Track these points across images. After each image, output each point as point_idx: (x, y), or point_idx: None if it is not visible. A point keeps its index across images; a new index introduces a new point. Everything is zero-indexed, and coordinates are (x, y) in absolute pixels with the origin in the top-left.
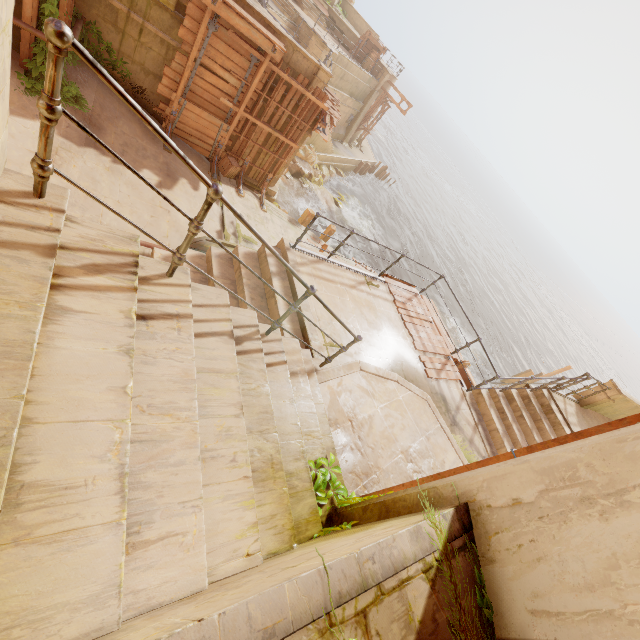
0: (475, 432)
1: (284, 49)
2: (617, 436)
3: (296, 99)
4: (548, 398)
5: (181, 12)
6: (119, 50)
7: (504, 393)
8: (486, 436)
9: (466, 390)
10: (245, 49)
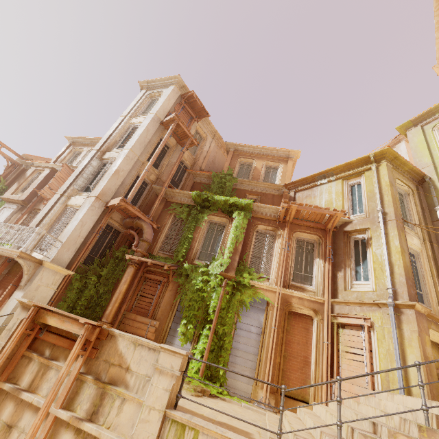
0: None
1: None
2: (26, 293)
3: None
4: None
5: None
6: None
7: None
8: None
9: None
10: None
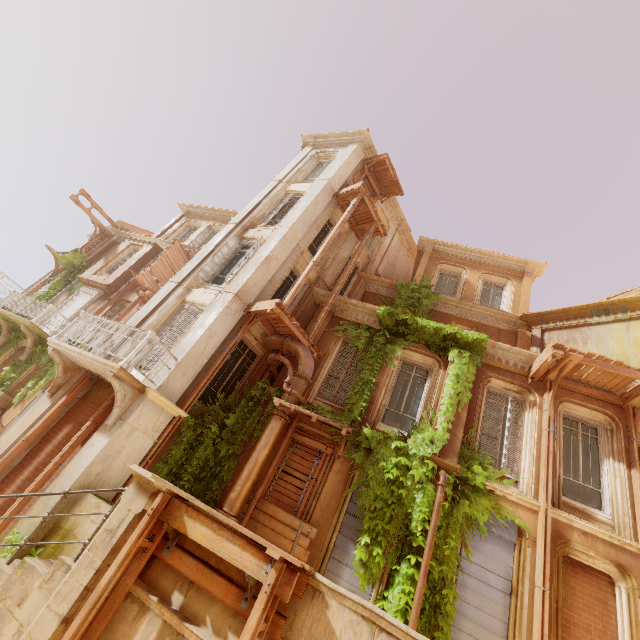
0: None
1: None
2: (113, 440)
3: None
4: None
5: None
6: None
7: None
8: None
9: None
10: None
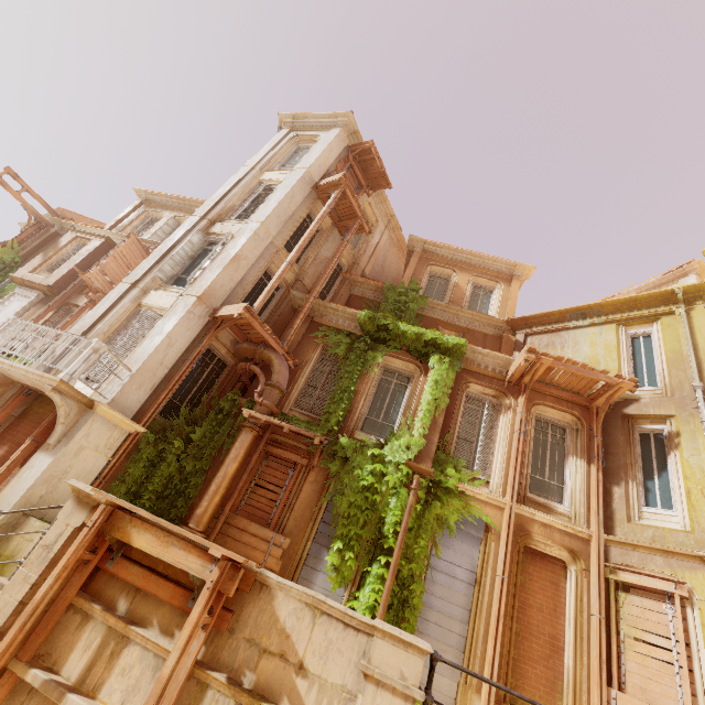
0: None
1: None
2: (57, 460)
3: None
4: None
5: None
6: None
7: None
8: None
9: None
10: None
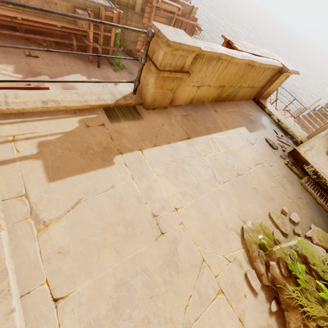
0: (302, 130)
1: (182, 8)
2: None
3: (185, 26)
4: (324, 111)
5: (142, 12)
6: (122, 38)
7: (307, 115)
8: (306, 131)
9: (294, 118)
10: (166, 15)
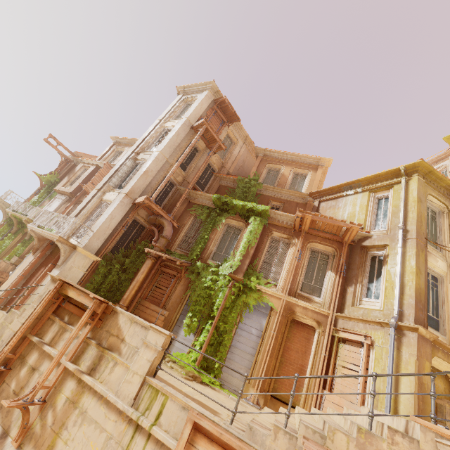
0: None
1: None
2: (61, 272)
3: None
4: None
5: None
6: None
7: None
8: None
9: None
10: None
